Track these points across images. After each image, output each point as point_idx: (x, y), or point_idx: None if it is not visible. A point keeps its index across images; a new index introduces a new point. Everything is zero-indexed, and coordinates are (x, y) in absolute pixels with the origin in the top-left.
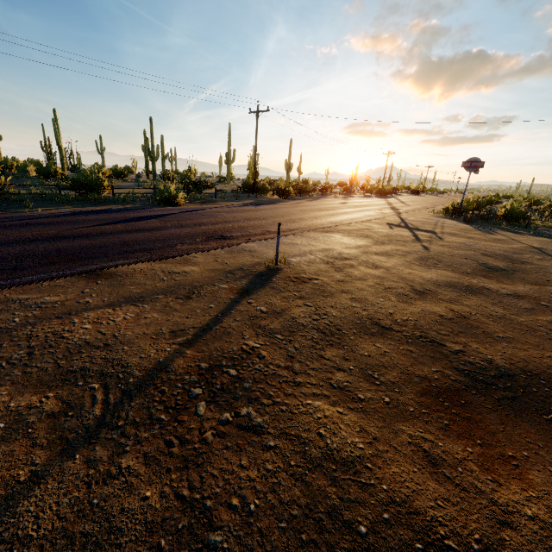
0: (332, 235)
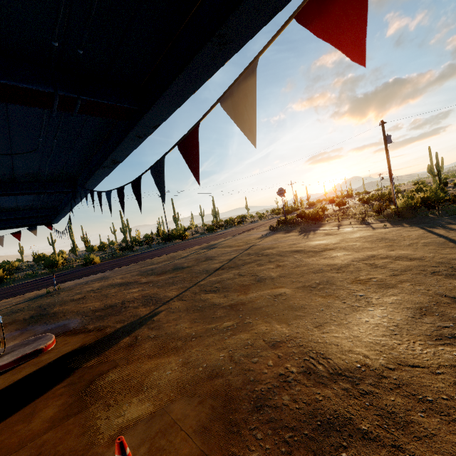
0: (132, 266)
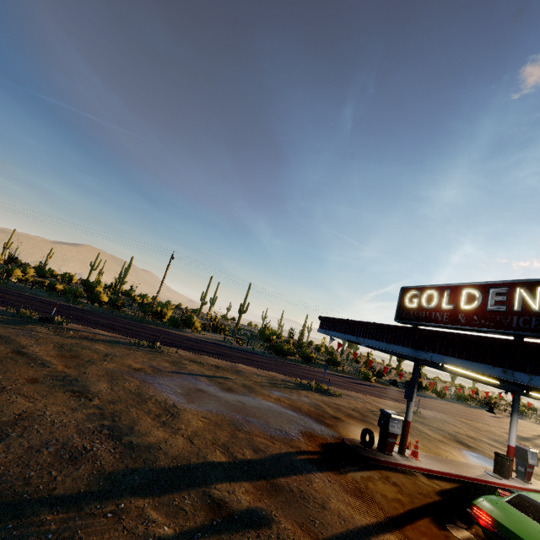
0: (452, 419)
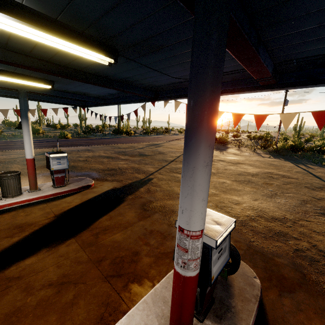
0: (105, 147)
